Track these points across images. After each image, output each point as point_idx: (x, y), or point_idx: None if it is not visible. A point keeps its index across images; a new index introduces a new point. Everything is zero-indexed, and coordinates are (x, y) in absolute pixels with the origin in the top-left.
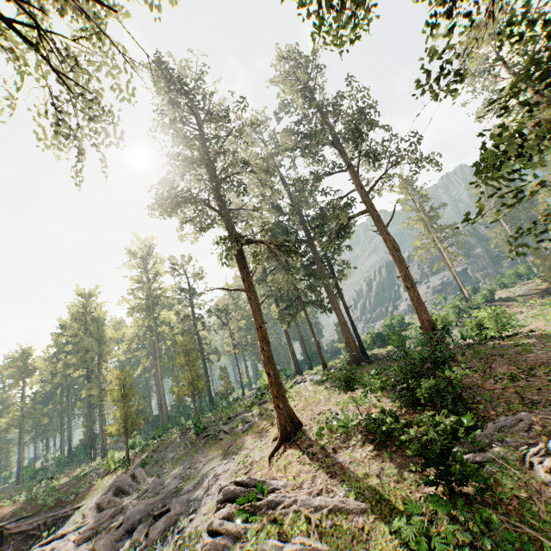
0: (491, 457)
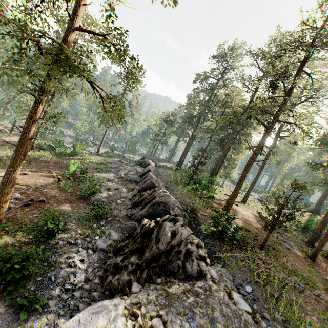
0: None
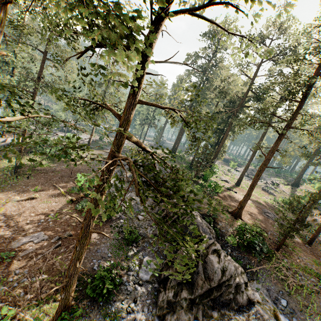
0: (318, 208)
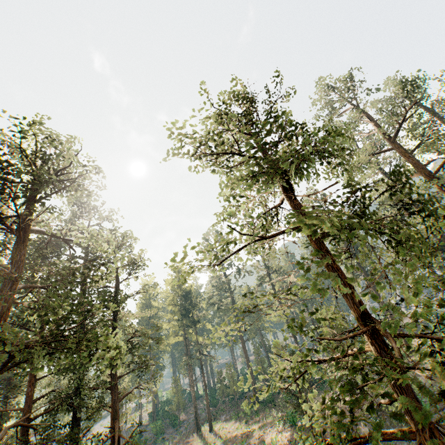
0: None
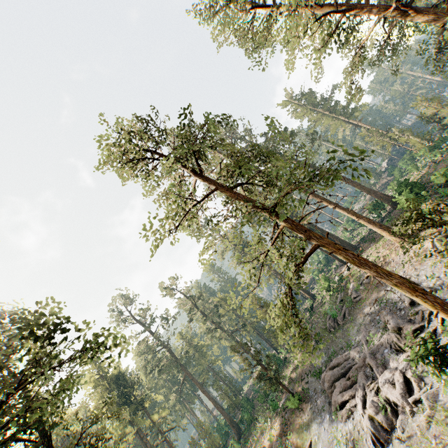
0: None
